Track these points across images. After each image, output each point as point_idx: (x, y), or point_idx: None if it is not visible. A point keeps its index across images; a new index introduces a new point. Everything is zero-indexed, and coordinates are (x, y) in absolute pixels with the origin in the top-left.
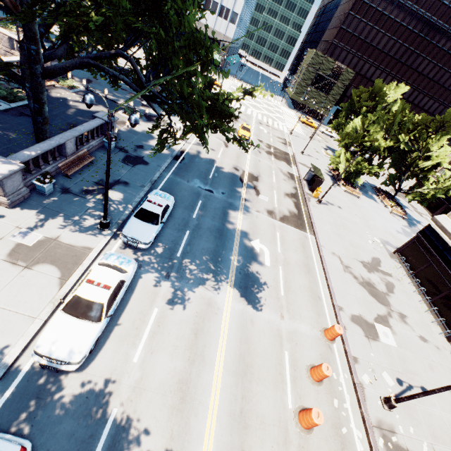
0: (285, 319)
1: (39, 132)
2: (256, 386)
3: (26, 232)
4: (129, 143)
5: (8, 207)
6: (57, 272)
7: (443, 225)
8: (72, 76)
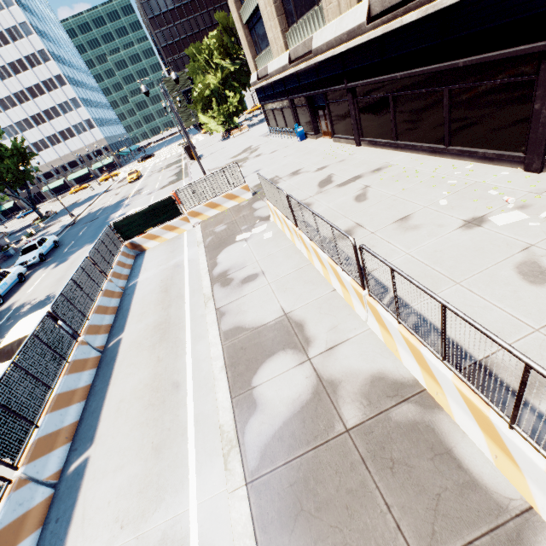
0: None
1: None
2: None
3: None
4: None
5: None
6: None
7: (253, 82)
8: None
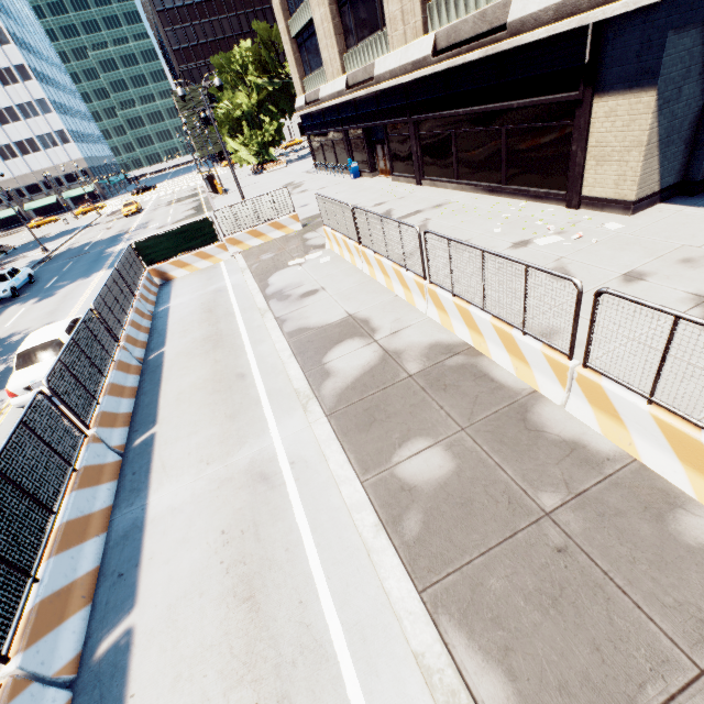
0: None
1: None
2: None
3: None
4: None
5: None
6: None
7: (299, 106)
8: None
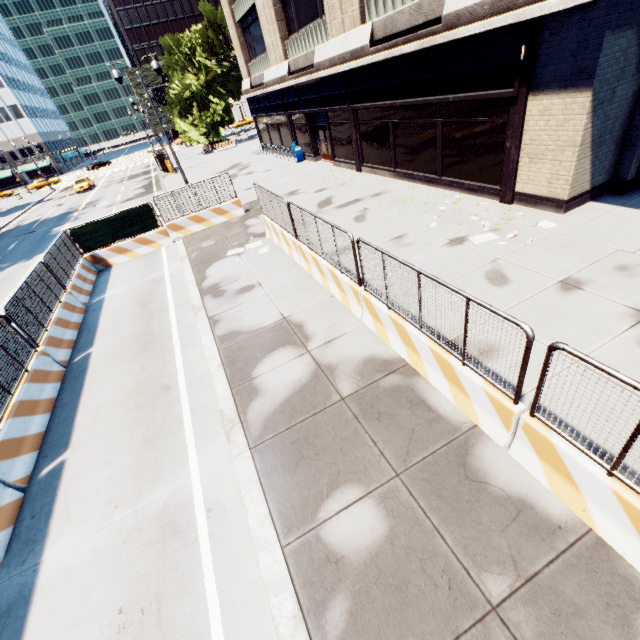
0: None
1: None
2: None
3: None
4: None
5: None
6: None
7: (245, 89)
8: None
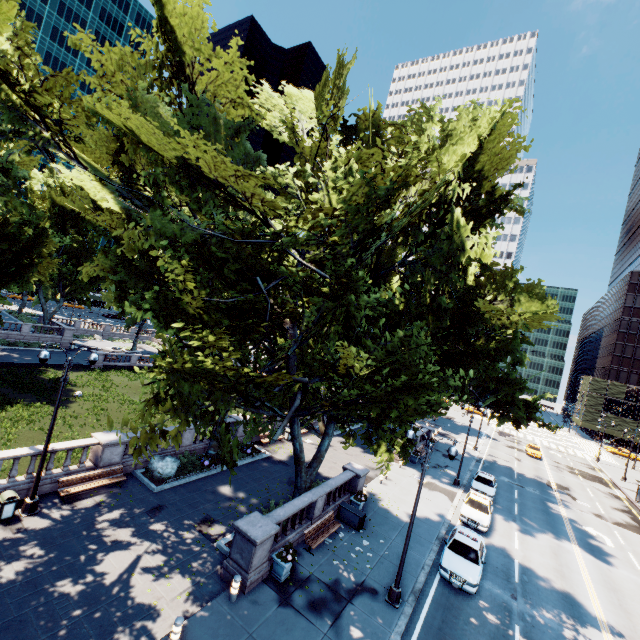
0: None
1: None
2: (631, 601)
3: (418, 476)
4: (439, 447)
5: (403, 465)
6: (445, 496)
7: None
8: None
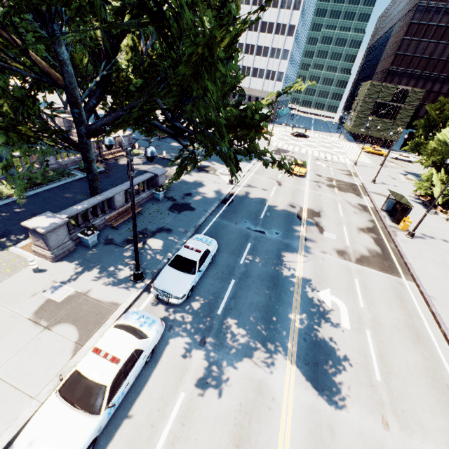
0: (391, 429)
1: (92, 189)
2: None
3: (60, 286)
4: (178, 192)
5: (52, 261)
6: (75, 334)
7: None
8: (139, 147)
